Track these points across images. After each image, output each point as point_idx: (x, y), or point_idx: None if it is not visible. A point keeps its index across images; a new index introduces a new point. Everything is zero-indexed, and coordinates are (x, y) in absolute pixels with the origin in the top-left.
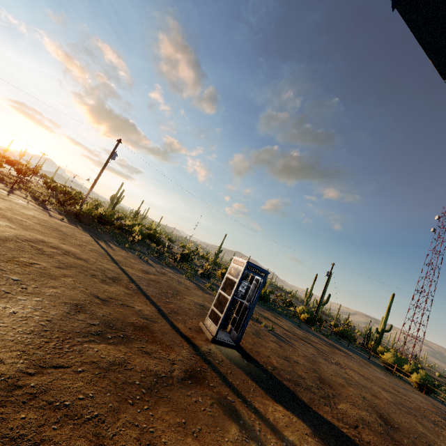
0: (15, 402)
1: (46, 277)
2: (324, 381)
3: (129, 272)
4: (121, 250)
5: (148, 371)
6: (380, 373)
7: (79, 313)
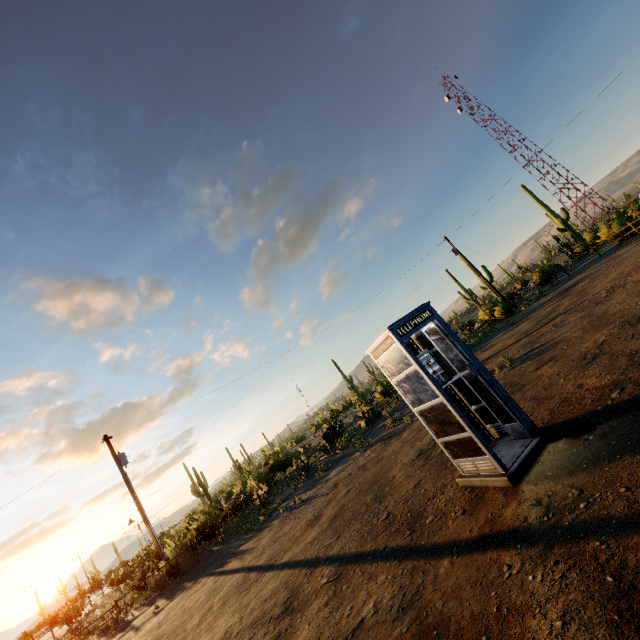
0: None
1: None
2: None
3: (297, 556)
4: (261, 535)
5: None
6: (638, 246)
7: None
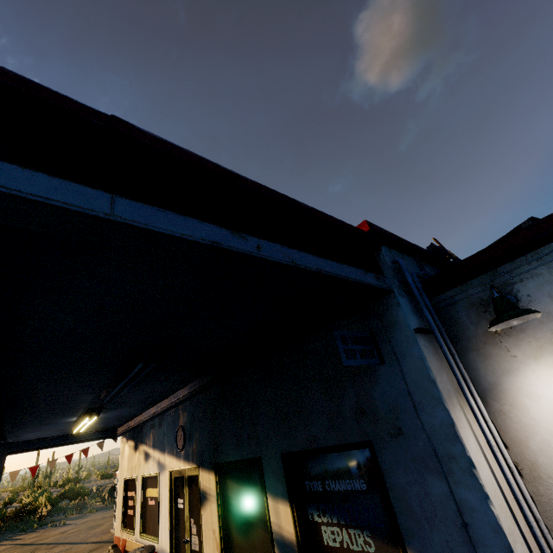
0: None
1: None
2: None
3: (45, 542)
4: (31, 534)
5: None
6: None
7: None
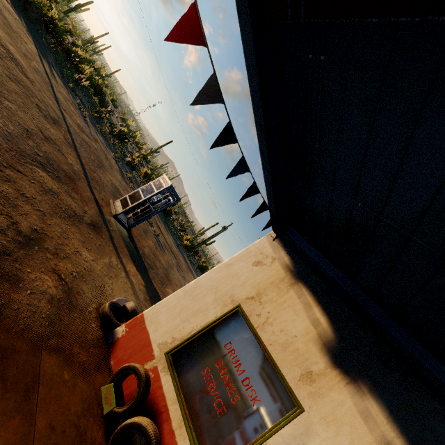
0: (1, 178)
1: (0, 84)
2: (168, 277)
3: (67, 121)
4: (63, 87)
5: (70, 207)
6: None
7: (29, 139)
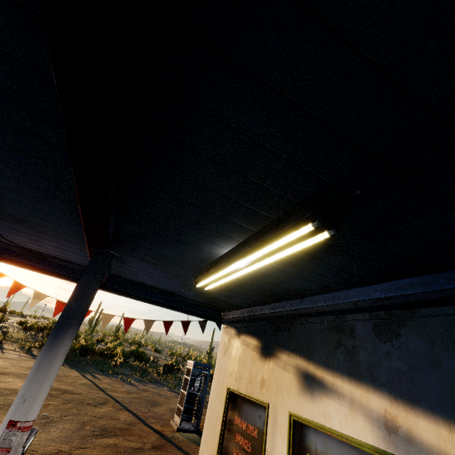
0: None
1: (60, 411)
2: None
3: (114, 396)
4: (106, 378)
5: (129, 447)
6: None
7: (86, 426)
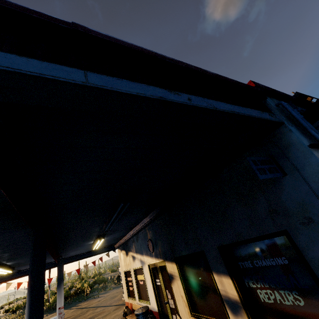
0: None
1: None
2: None
3: (91, 306)
4: (84, 303)
5: (104, 315)
6: None
7: None
